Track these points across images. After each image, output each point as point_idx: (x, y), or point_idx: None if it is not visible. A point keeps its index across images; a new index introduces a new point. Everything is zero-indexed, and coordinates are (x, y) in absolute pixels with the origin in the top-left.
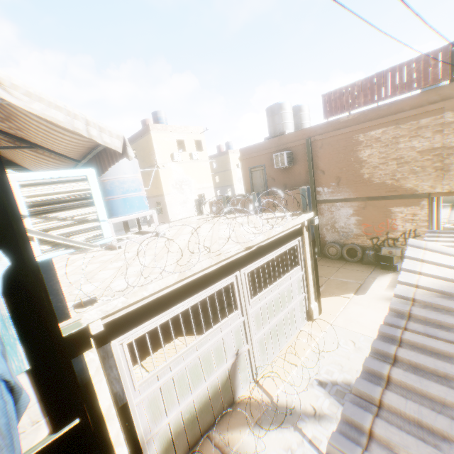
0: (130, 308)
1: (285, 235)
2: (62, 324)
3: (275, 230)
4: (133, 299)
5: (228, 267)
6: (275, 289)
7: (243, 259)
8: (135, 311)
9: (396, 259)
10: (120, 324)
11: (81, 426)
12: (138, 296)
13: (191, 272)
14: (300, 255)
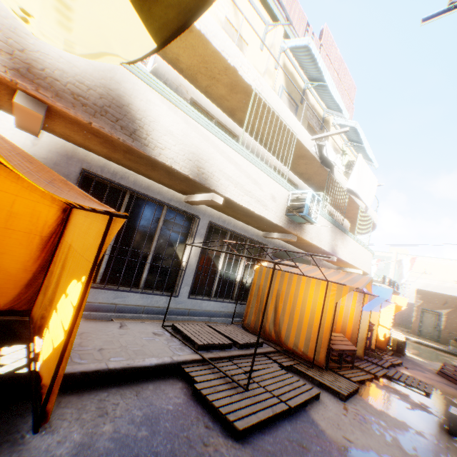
0: None
1: None
2: None
3: None
4: None
5: None
6: None
7: None
8: None
9: (454, 344)
10: None
11: None
12: None
13: None
14: None
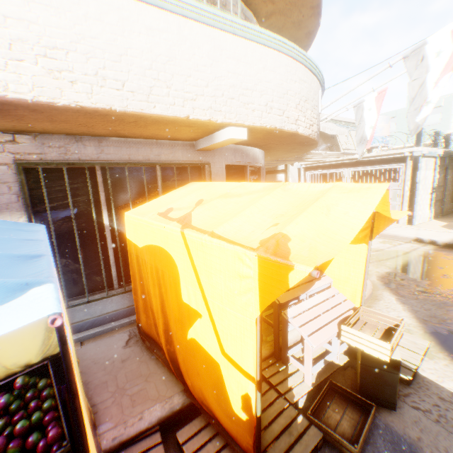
0: (310, 165)
1: (384, 159)
2: (299, 163)
3: (368, 154)
4: (309, 163)
5: (340, 165)
6: None
7: (348, 164)
8: (311, 167)
9: None
10: (308, 168)
11: (286, 170)
12: (310, 162)
13: (323, 161)
14: (401, 176)
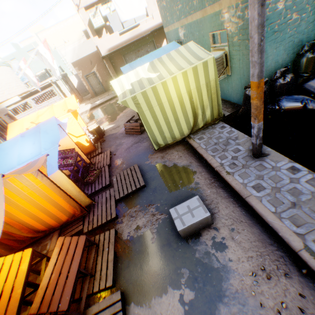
0: None
1: (43, 87)
2: None
3: (33, 87)
4: None
5: (23, 98)
6: (47, 102)
7: (27, 96)
8: None
9: (113, 89)
10: None
11: None
12: None
13: None
14: (56, 92)
